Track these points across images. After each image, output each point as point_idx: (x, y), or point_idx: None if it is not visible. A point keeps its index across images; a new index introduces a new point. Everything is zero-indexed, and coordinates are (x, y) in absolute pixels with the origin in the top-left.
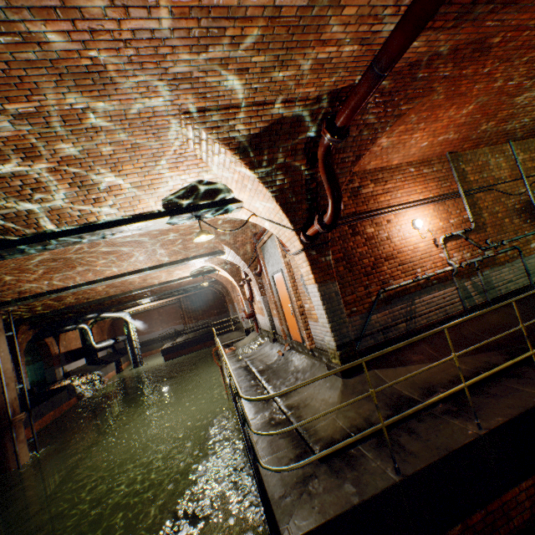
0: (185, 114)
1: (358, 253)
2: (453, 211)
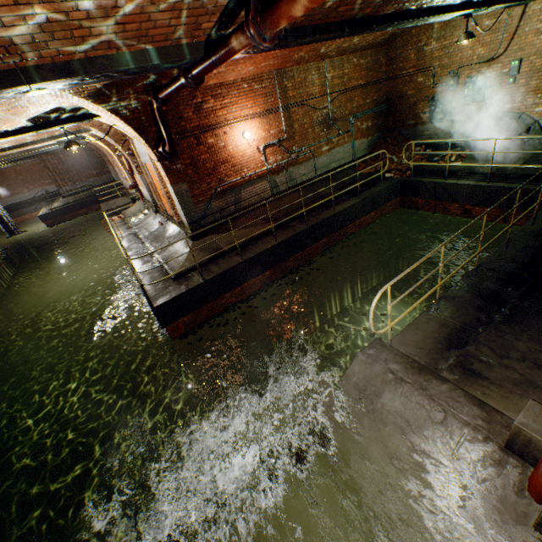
0: None
1: (202, 160)
2: (274, 124)
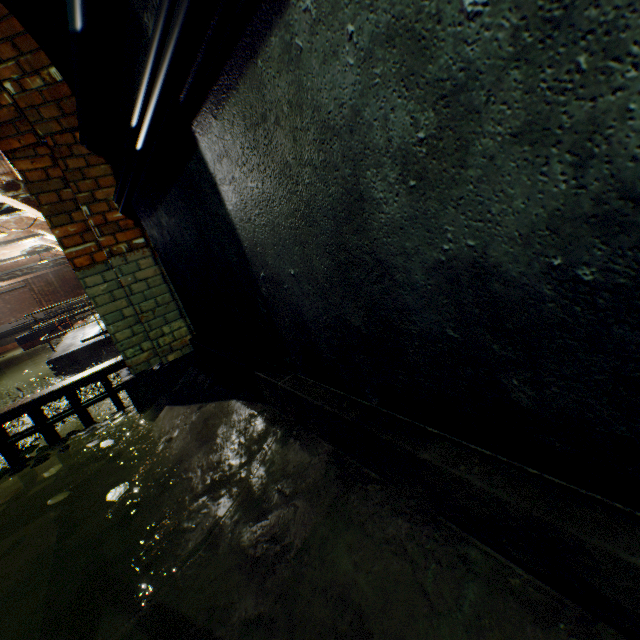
0: None
1: None
2: None
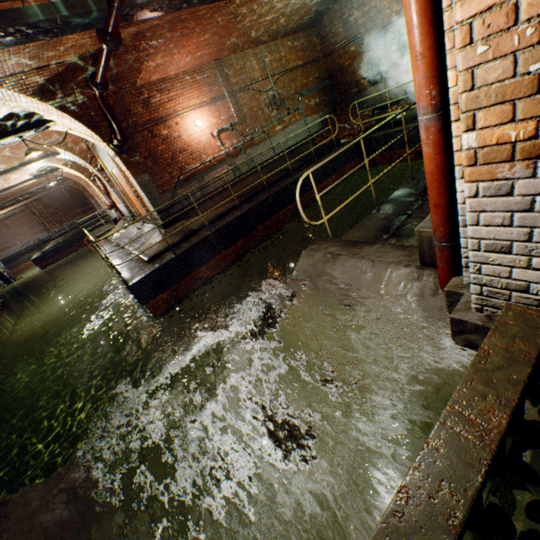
0: None
1: (160, 151)
2: (223, 110)
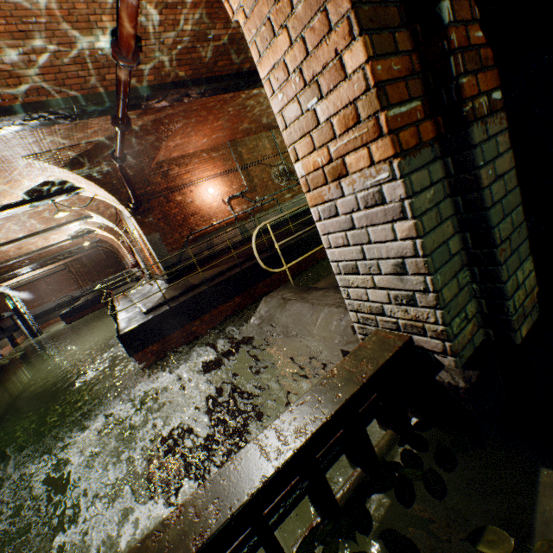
0: (25, 157)
1: (173, 214)
2: (235, 181)
